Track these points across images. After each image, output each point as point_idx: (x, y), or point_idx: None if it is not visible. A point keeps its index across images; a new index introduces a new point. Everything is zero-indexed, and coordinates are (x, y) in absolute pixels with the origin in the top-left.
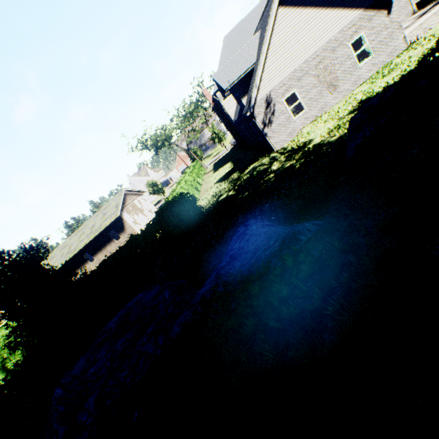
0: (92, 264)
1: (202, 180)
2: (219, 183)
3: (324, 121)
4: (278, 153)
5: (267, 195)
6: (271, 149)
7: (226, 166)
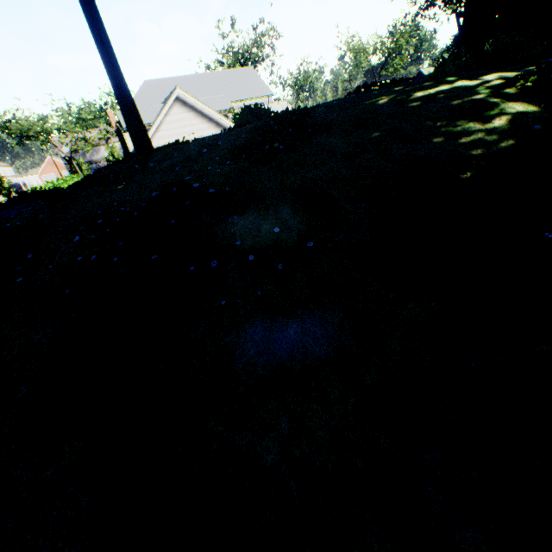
0: None
1: None
2: None
3: None
4: None
5: None
6: None
7: None
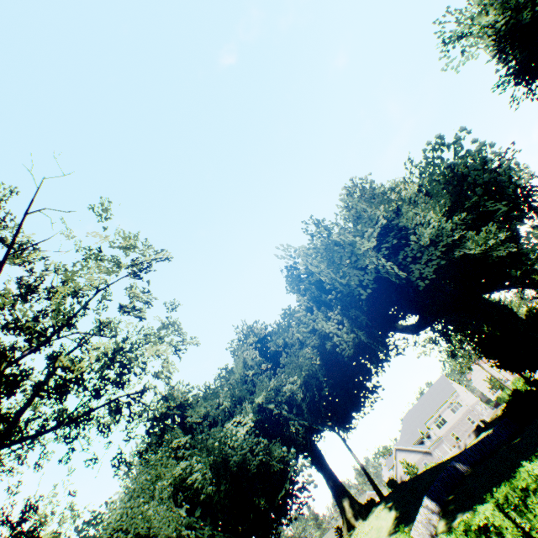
0: None
1: None
2: None
3: None
4: None
5: None
6: None
7: None
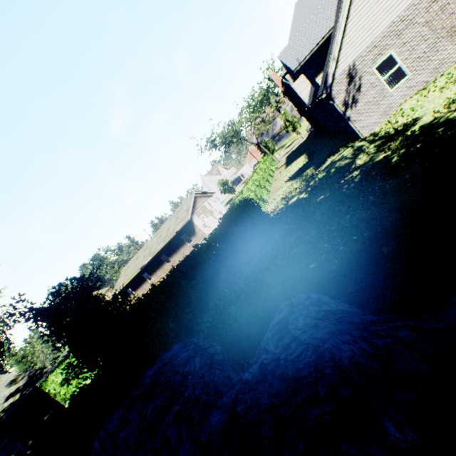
0: (169, 265)
1: (273, 177)
2: (290, 181)
3: (440, 88)
4: (365, 141)
5: (347, 202)
6: (356, 135)
7: (299, 159)
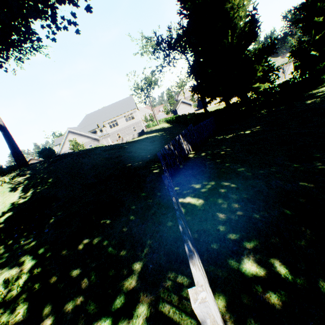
0: None
1: None
2: None
3: None
4: None
5: None
6: None
7: None
